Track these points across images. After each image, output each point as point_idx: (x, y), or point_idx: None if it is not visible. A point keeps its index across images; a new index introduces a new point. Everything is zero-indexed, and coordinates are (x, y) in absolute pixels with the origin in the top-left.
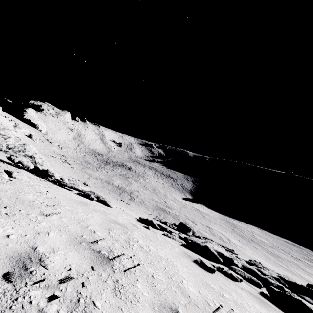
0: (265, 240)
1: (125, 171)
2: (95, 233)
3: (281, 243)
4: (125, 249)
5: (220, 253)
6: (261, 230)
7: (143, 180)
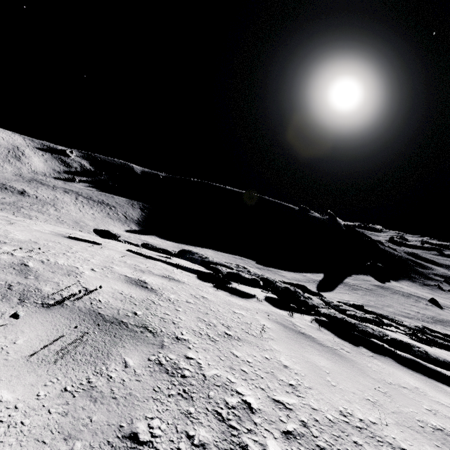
0: (216, 259)
1: (13, 198)
2: (4, 215)
3: (229, 259)
4: (33, 222)
5: (128, 241)
6: (215, 252)
7: (55, 211)
